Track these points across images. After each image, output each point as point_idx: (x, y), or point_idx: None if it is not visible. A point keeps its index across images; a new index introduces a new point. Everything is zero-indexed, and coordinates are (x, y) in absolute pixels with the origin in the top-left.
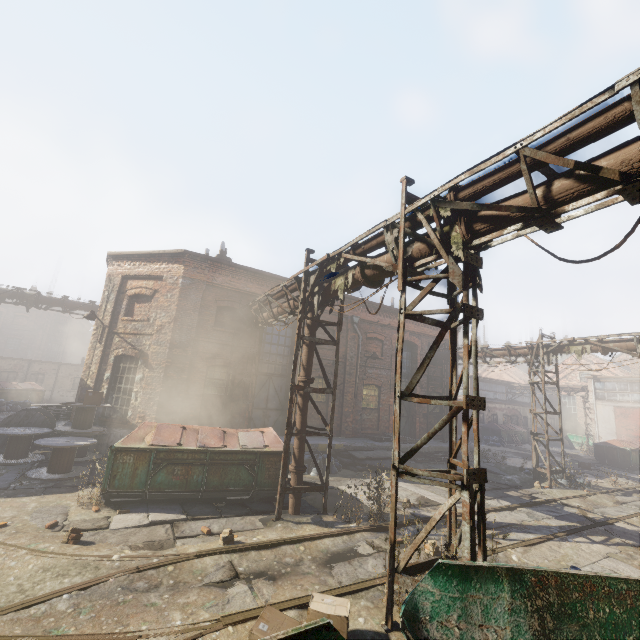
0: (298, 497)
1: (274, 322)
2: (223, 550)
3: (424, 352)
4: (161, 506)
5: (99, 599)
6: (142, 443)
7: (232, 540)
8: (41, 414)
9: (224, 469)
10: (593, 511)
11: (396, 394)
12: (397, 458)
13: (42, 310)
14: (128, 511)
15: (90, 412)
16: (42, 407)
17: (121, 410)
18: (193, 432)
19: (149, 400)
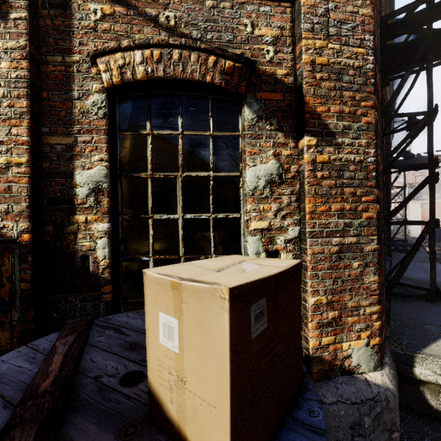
0: None
1: None
2: None
3: None
4: None
5: None
6: None
7: None
8: None
9: None
10: None
11: None
12: None
13: None
14: None
15: None
16: None
17: None
18: None
19: (343, 255)
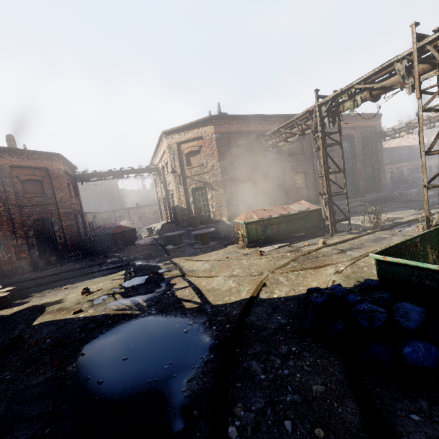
0: (335, 226)
1: (281, 144)
2: (327, 246)
3: (359, 139)
4: (271, 243)
5: (304, 261)
6: (254, 219)
7: (325, 243)
8: (174, 225)
9: (293, 222)
10: None
11: (421, 153)
12: (426, 182)
13: (96, 183)
14: (261, 247)
15: (197, 218)
16: (162, 225)
17: (206, 215)
18: (269, 210)
19: (221, 206)
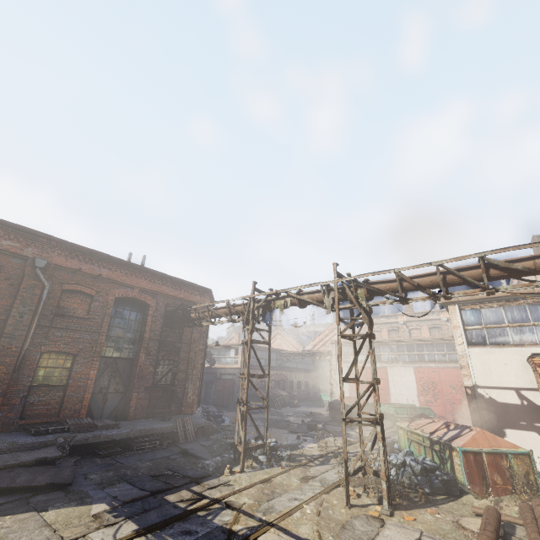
0: None
1: None
2: None
3: (159, 313)
4: None
5: None
6: None
7: None
8: None
9: None
10: (257, 510)
11: None
12: None
13: None
14: None
15: None
16: None
17: None
18: None
19: None
